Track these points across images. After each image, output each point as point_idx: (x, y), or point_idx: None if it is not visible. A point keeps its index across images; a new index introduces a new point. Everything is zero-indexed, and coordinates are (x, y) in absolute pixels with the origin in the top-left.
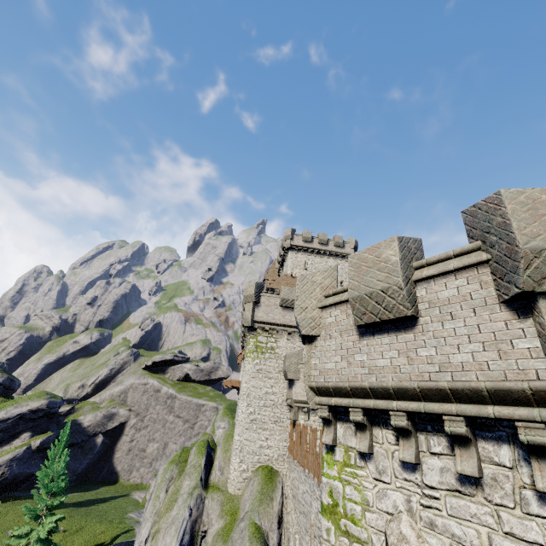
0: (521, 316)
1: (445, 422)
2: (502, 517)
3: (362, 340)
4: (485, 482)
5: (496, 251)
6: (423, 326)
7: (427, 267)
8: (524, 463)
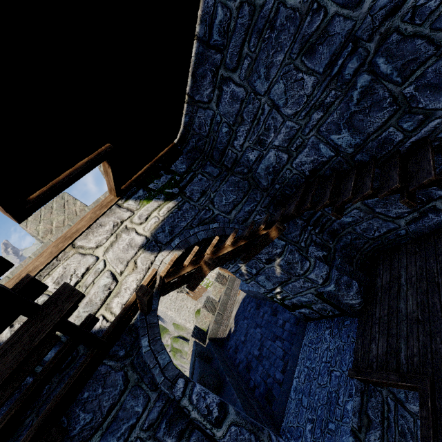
0: None
1: None
2: None
3: None
4: None
5: None
6: None
7: None
8: None
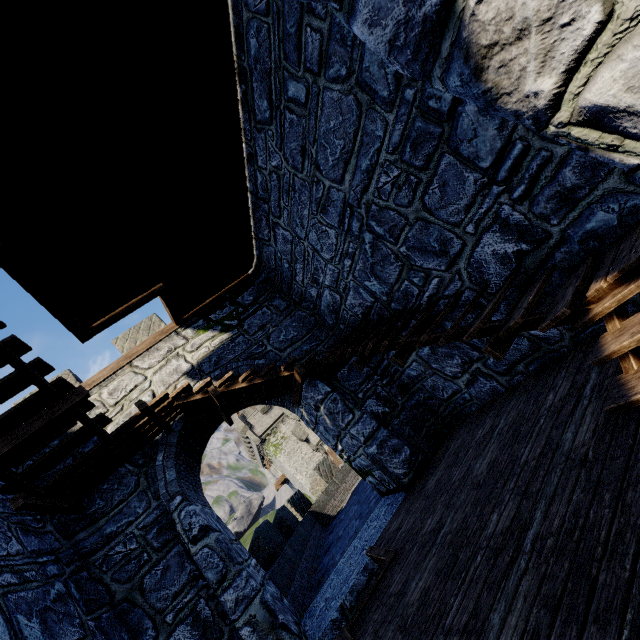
0: None
1: None
2: None
3: None
4: None
5: None
6: None
7: None
8: None
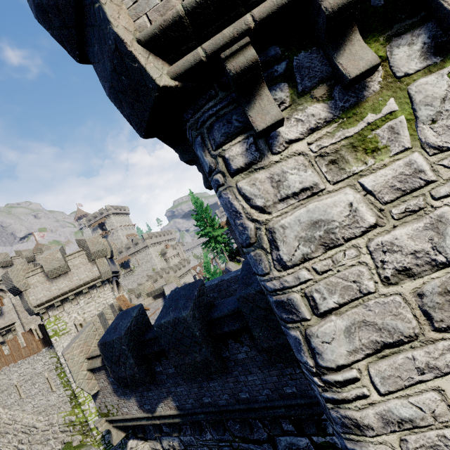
0: (94, 264)
1: (83, 291)
2: (97, 301)
3: (53, 283)
4: (93, 297)
5: (87, 252)
6: (73, 272)
7: (70, 256)
8: (98, 290)
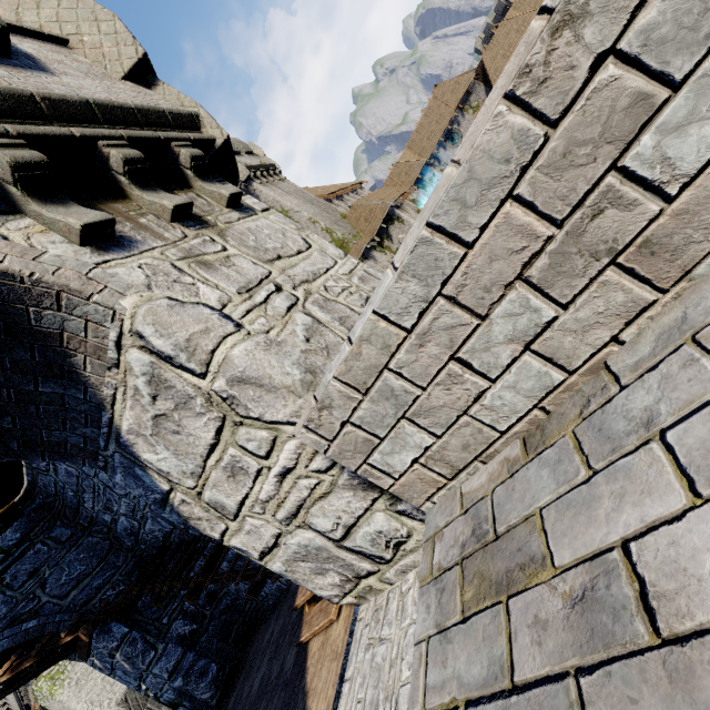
0: None
1: None
2: None
3: None
4: None
5: None
6: None
7: None
8: None
